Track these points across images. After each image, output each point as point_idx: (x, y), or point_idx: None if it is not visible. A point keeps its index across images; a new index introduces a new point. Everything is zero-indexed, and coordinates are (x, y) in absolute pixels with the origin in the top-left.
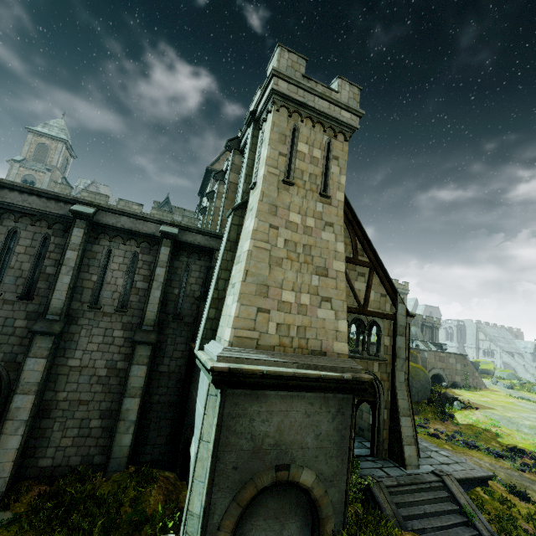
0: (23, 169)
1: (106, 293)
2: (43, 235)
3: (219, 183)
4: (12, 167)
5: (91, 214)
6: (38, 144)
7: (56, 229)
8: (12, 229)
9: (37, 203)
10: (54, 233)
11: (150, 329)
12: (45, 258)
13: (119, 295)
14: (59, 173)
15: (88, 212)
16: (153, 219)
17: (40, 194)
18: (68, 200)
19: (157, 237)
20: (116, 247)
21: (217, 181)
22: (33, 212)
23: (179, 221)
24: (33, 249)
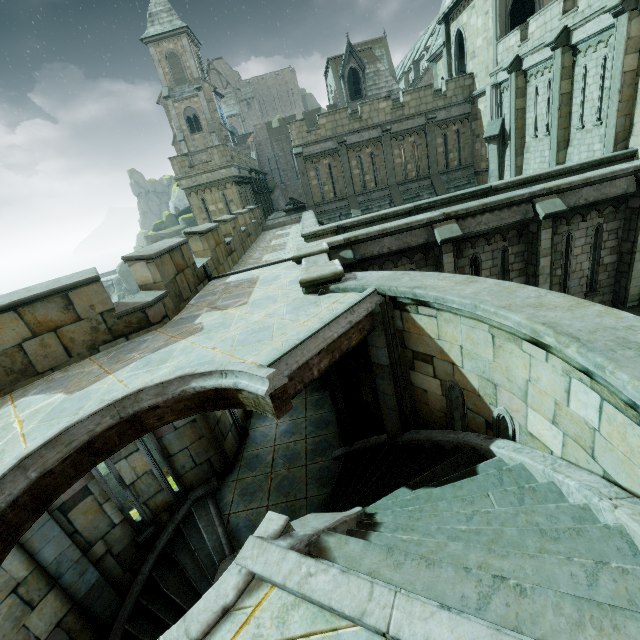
0: (177, 105)
1: (573, 282)
2: (500, 250)
3: (627, 20)
4: (168, 109)
5: (567, 210)
6: (165, 57)
7: (510, 238)
8: (472, 257)
9: (490, 220)
10: (510, 243)
11: (634, 304)
12: (508, 272)
13: (585, 279)
14: (207, 87)
15: (562, 208)
16: (626, 172)
17: (493, 209)
18: (521, 200)
19: (627, 194)
20: (575, 229)
21: (619, 15)
22: (486, 230)
23: (443, 94)
24: (496, 268)
